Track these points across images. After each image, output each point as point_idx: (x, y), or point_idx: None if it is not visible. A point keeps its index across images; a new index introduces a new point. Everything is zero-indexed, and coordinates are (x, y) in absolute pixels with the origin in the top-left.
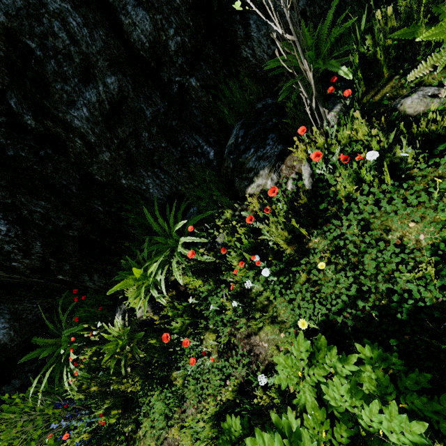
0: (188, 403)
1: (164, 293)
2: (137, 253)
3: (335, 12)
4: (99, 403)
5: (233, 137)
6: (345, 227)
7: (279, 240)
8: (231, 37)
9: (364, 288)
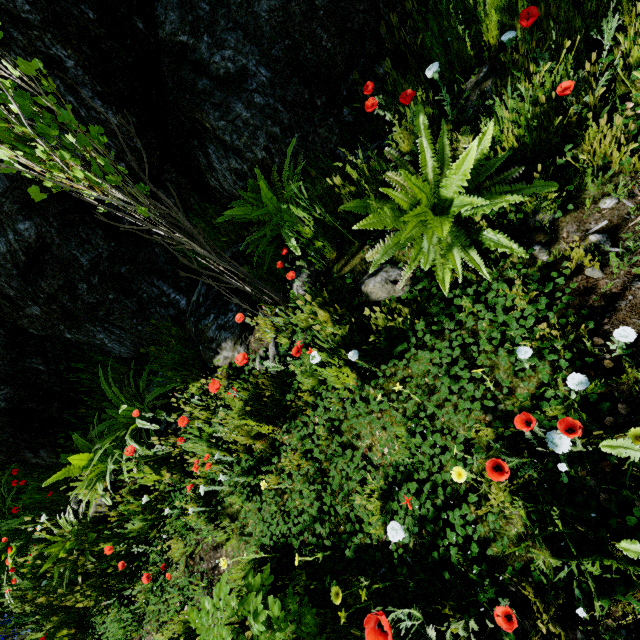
0: (141, 630)
1: (110, 490)
2: (90, 427)
3: (307, 151)
4: (41, 622)
5: (196, 292)
6: (313, 426)
7: (236, 437)
8: (194, 162)
9: (325, 508)
